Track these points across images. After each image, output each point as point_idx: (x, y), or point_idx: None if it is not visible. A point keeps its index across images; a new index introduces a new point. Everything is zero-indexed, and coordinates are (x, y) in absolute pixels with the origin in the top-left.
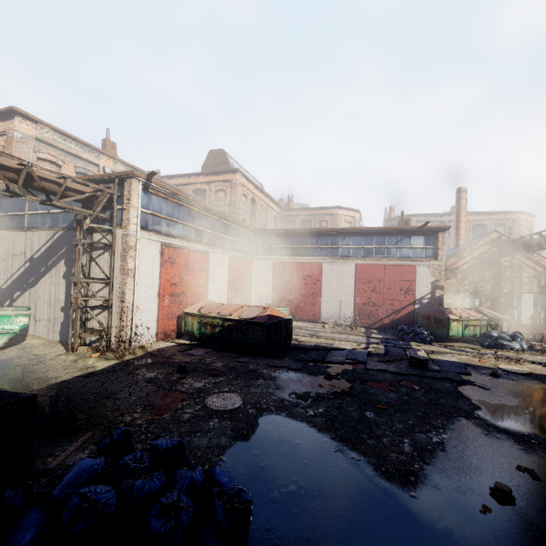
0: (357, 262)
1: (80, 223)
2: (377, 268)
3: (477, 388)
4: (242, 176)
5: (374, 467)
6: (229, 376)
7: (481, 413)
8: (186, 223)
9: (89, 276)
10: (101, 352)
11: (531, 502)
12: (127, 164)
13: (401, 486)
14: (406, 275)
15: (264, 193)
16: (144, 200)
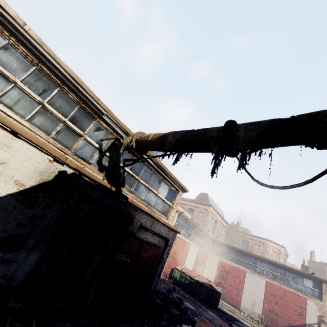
0: (267, 280)
1: None
2: (279, 289)
3: None
4: (213, 208)
5: None
6: (190, 301)
7: None
8: (186, 230)
9: None
10: None
11: None
12: None
13: None
14: (299, 302)
15: (222, 218)
16: (177, 219)
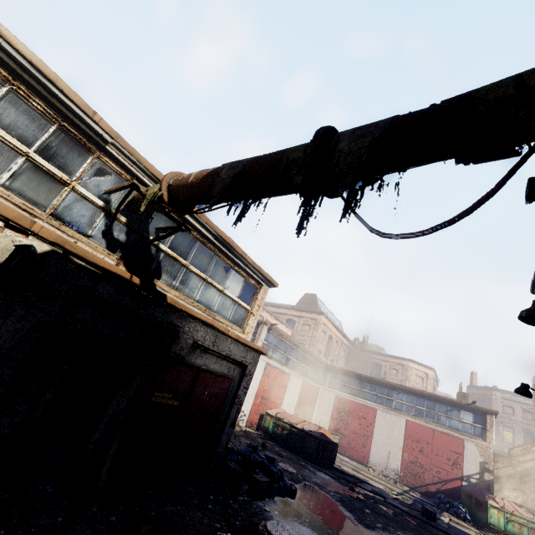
0: (408, 418)
1: None
2: (426, 430)
3: None
4: (325, 317)
5: (355, 518)
6: (289, 461)
7: None
8: (282, 352)
9: None
10: None
11: None
12: None
13: (363, 526)
14: (454, 446)
15: (340, 332)
16: (266, 336)
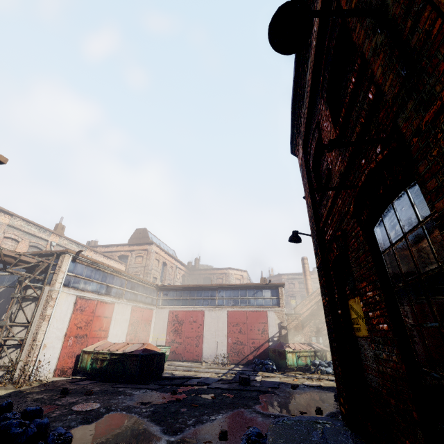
0: (228, 309)
1: (21, 282)
2: (242, 313)
3: (273, 395)
4: (157, 246)
5: (161, 430)
6: (100, 395)
7: (259, 406)
8: (100, 282)
9: (14, 321)
10: (4, 384)
11: (238, 438)
12: (70, 239)
13: (169, 436)
14: (261, 318)
15: (174, 258)
16: (71, 267)
